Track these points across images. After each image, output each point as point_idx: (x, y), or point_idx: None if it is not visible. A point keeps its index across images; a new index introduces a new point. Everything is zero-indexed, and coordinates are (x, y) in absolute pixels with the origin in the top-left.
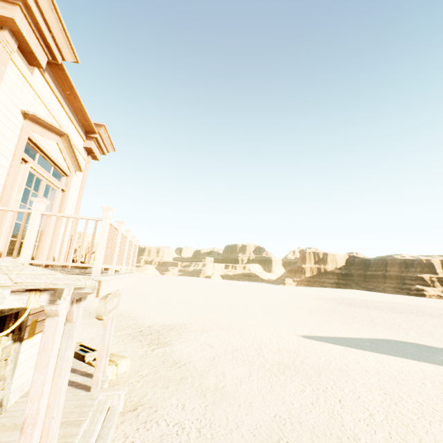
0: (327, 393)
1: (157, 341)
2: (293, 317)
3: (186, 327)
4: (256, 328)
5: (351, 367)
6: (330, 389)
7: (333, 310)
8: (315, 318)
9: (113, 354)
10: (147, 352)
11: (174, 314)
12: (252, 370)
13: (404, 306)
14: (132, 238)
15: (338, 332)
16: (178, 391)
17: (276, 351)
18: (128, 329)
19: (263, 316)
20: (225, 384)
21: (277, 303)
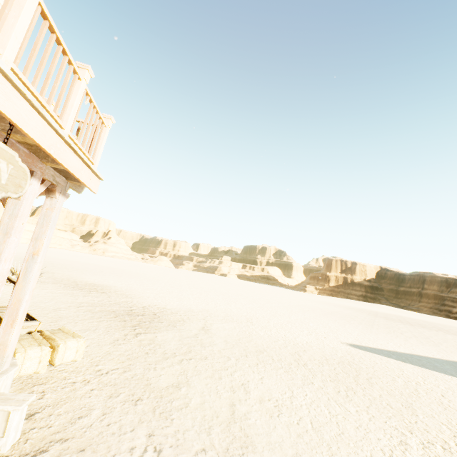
0: (456, 456)
1: (148, 324)
2: (327, 321)
3: (192, 314)
4: (284, 327)
5: (456, 403)
6: (455, 446)
7: (372, 321)
8: (355, 326)
9: (60, 330)
10: (126, 336)
11: (180, 299)
12: (294, 387)
13: (452, 328)
14: (80, 70)
15: (395, 346)
16: (157, 413)
17: (322, 360)
18: (115, 305)
19: (290, 316)
20: (249, 409)
21: (302, 306)
